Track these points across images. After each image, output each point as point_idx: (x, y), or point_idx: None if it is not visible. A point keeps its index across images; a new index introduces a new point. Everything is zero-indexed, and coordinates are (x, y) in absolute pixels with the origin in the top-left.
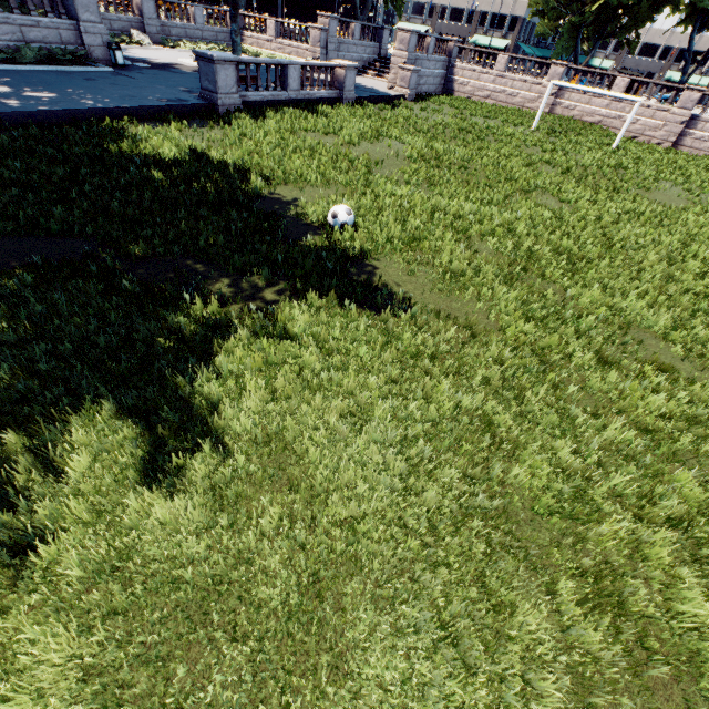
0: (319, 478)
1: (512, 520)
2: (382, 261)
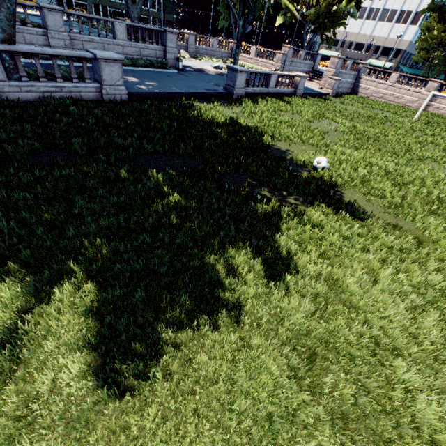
0: (360, 303)
1: None
2: (348, 191)
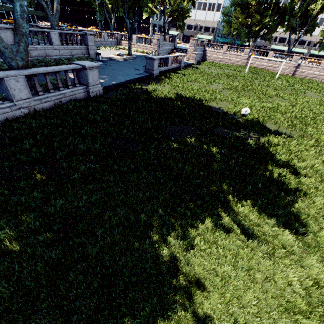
0: None
1: None
2: (267, 124)
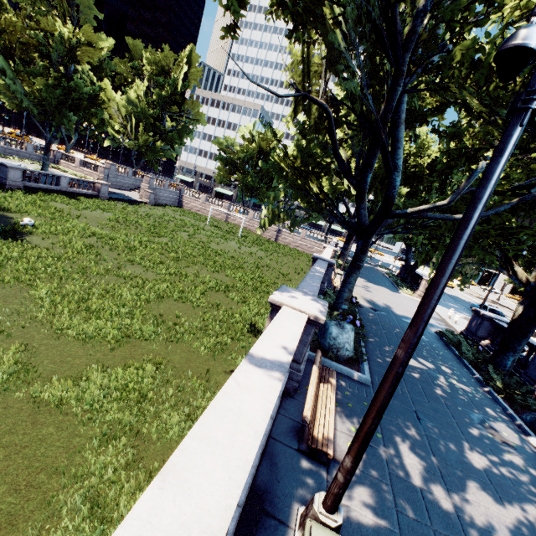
0: None
1: (2, 268)
2: (35, 236)
